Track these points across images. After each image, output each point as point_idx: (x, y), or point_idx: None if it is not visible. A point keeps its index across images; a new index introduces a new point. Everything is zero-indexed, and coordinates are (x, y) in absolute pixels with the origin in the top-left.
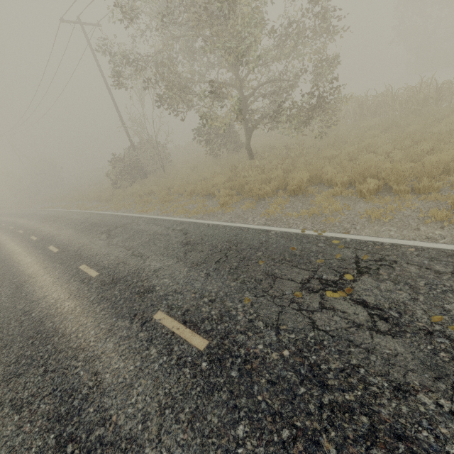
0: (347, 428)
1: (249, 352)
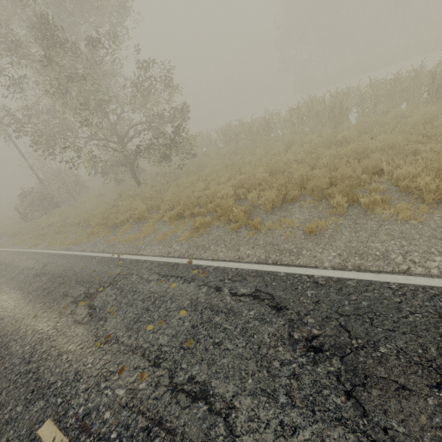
0: (20, 382)
1: (9, 352)
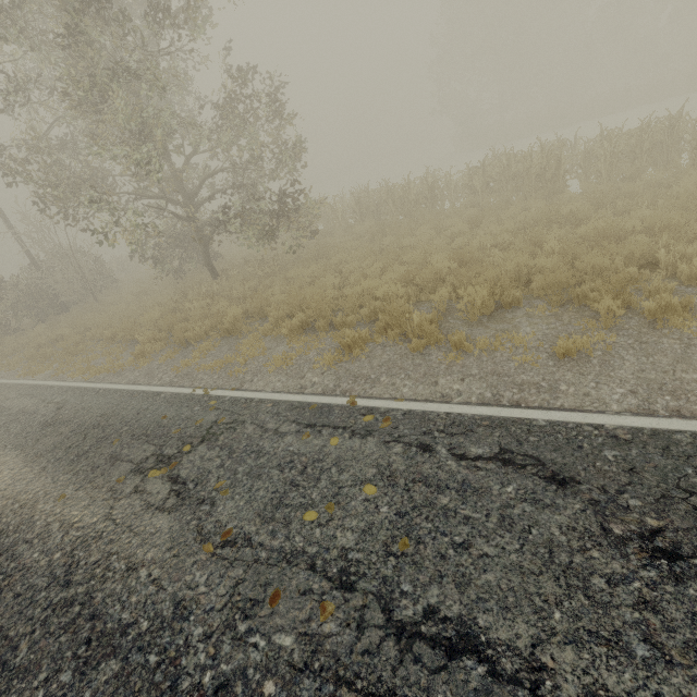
0: (55, 623)
1: (19, 564)
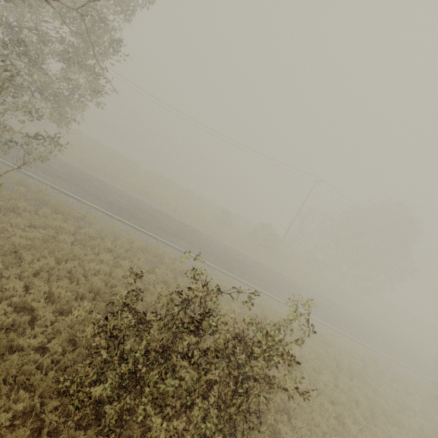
0: None
1: None
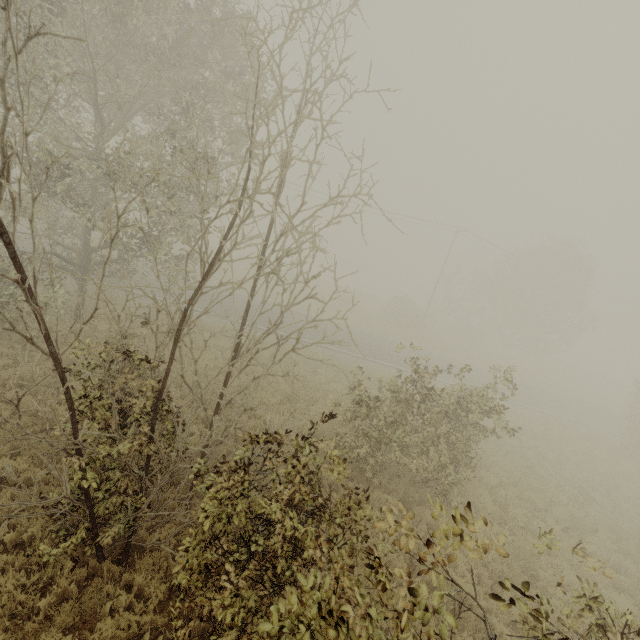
0: None
1: None
